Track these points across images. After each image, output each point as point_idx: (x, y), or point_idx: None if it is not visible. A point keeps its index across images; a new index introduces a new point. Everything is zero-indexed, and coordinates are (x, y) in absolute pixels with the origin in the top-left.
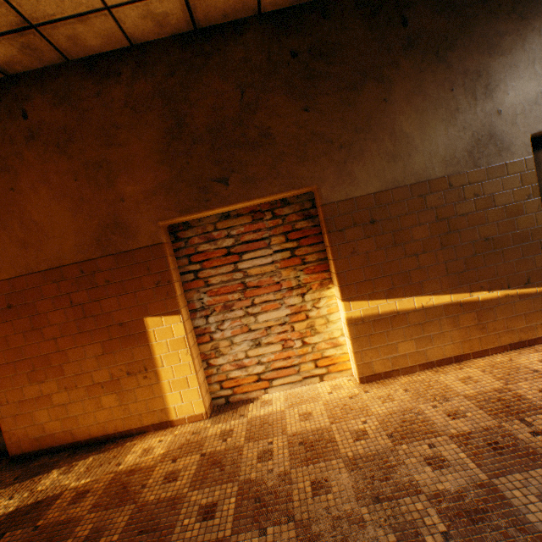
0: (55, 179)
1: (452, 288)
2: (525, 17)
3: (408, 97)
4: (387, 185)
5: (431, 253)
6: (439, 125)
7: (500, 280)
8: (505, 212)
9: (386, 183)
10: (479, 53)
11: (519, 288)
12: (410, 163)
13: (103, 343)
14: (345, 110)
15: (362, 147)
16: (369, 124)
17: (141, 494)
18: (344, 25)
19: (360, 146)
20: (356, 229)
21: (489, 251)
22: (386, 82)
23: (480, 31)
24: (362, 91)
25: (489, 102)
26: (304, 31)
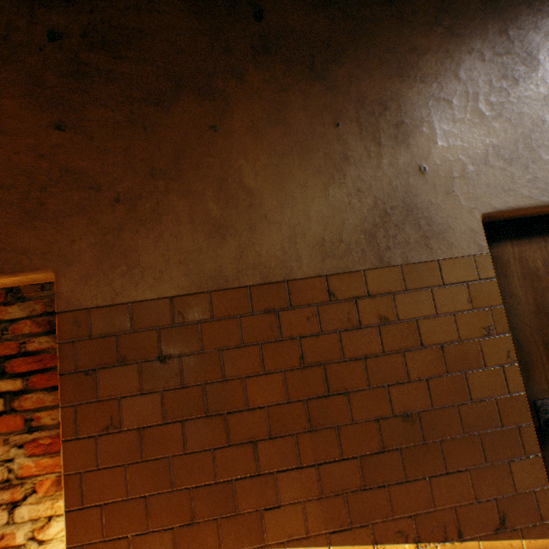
0: None
1: (334, 530)
2: (457, 32)
3: (257, 127)
4: (203, 281)
5: (288, 440)
6: (312, 180)
7: (441, 516)
8: (443, 358)
9: (202, 278)
10: (385, 74)
11: (485, 538)
12: (253, 244)
13: None
14: (135, 135)
15: (159, 204)
16: (179, 165)
17: None
18: (153, 5)
19: (156, 201)
20: (124, 372)
21: (415, 442)
22: (219, 98)
23: (385, 43)
24: (172, 107)
25: (405, 152)
26: (81, 4)
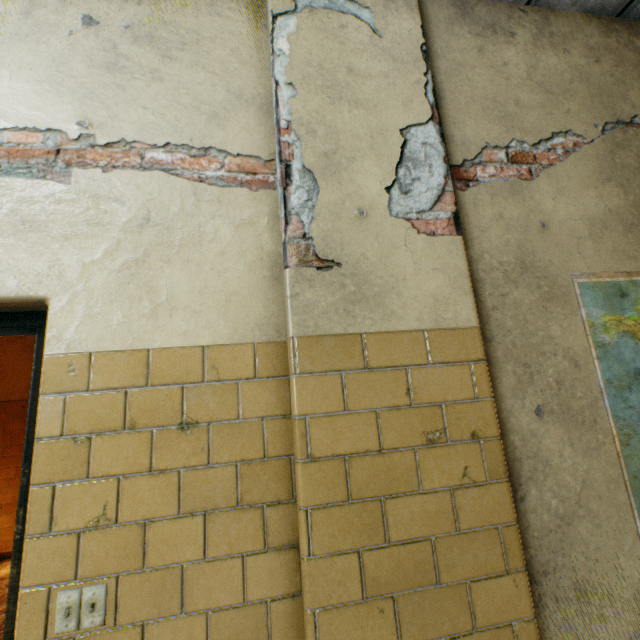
0: (30, 338)
1: None
2: None
3: None
4: None
5: None
6: None
7: None
8: None
9: None
10: None
11: None
12: None
13: (18, 468)
14: None
15: None
16: None
17: (5, 590)
18: None
19: None
20: None
21: None
22: None
23: None
24: None
25: None
26: None
